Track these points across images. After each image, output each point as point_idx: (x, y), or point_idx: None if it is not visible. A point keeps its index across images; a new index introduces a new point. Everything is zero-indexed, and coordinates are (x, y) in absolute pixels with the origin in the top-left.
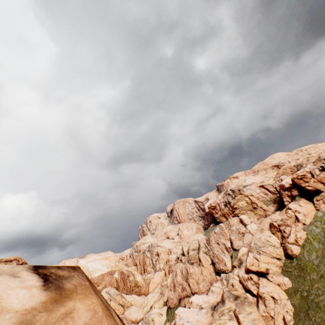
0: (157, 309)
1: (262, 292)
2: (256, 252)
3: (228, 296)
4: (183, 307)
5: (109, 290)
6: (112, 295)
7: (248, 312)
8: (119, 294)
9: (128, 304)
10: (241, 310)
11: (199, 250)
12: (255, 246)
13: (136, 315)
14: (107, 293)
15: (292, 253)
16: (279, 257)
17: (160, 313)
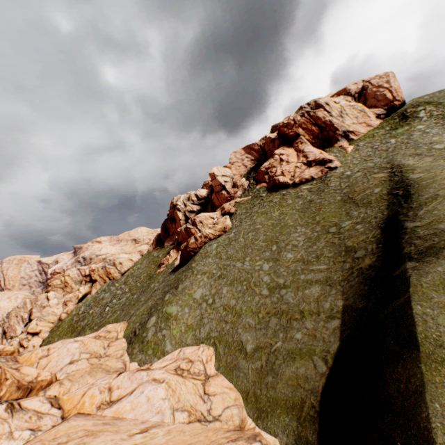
0: None
1: (30, 344)
2: (40, 320)
3: None
4: None
5: None
6: None
7: None
8: None
9: None
10: None
11: None
12: (42, 316)
13: None
14: None
15: (62, 318)
16: (54, 322)
17: None
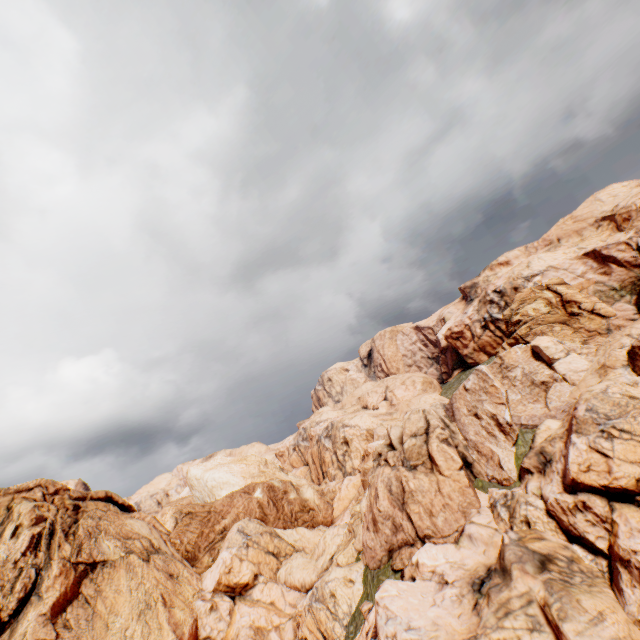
0: (342, 568)
1: (631, 549)
2: (597, 434)
3: (518, 558)
4: (396, 582)
5: (244, 525)
6: (251, 537)
7: (590, 614)
8: (267, 531)
9: (288, 551)
10: (567, 606)
11: (428, 436)
12: (593, 415)
13: (302, 575)
14: (241, 533)
15: None
16: None
17: (348, 578)
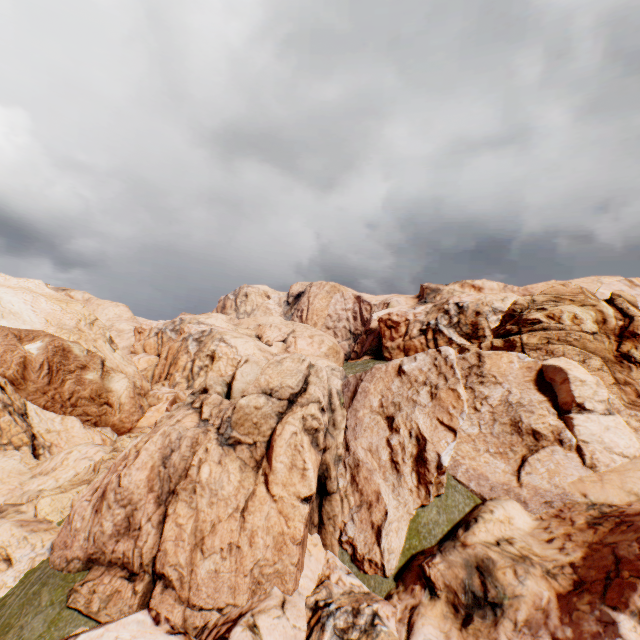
0: (12, 529)
1: None
2: None
3: None
4: None
5: None
6: None
7: None
8: (1, 400)
9: (17, 440)
10: None
11: (290, 407)
12: None
13: None
14: None
15: None
16: None
17: (6, 552)
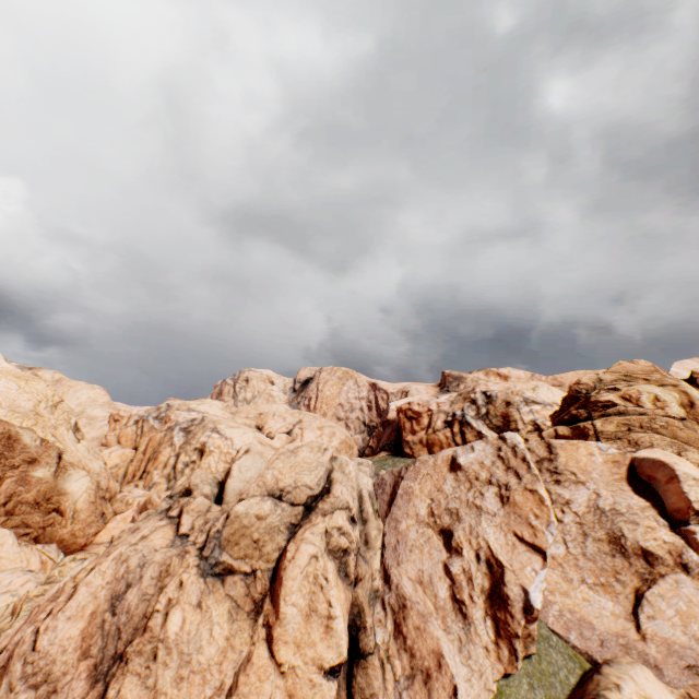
0: None
1: None
2: None
3: None
4: None
5: None
6: None
7: None
8: None
9: None
10: None
11: (307, 516)
12: None
13: None
14: None
15: None
16: None
17: None
